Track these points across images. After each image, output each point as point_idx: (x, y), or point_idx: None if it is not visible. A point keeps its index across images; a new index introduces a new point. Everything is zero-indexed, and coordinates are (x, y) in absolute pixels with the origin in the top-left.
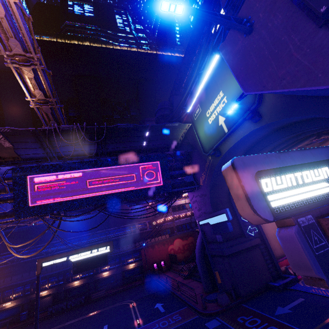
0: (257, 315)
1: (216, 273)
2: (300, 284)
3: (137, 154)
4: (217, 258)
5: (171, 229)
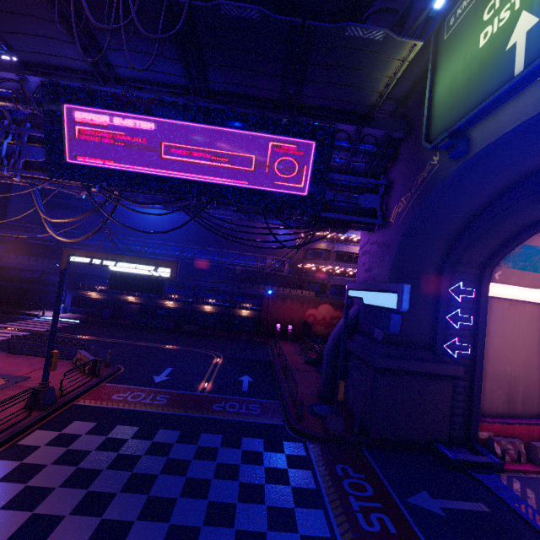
0: (374, 481)
1: (340, 384)
2: (503, 479)
3: (272, 112)
4: (359, 363)
5: (322, 286)
